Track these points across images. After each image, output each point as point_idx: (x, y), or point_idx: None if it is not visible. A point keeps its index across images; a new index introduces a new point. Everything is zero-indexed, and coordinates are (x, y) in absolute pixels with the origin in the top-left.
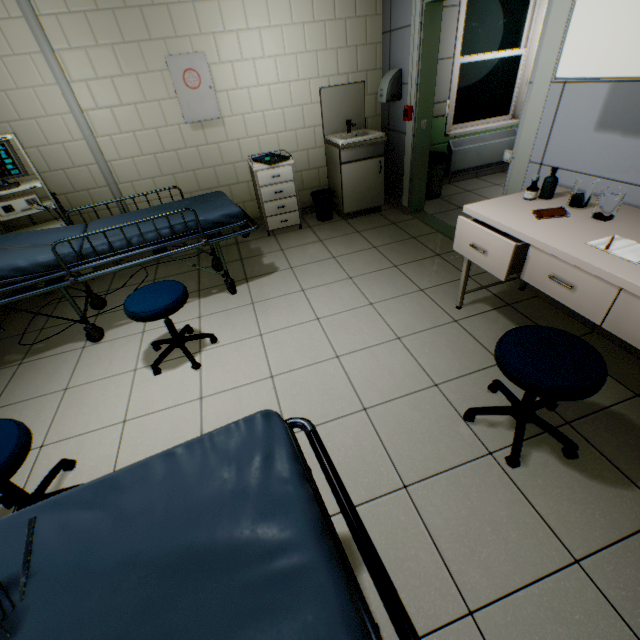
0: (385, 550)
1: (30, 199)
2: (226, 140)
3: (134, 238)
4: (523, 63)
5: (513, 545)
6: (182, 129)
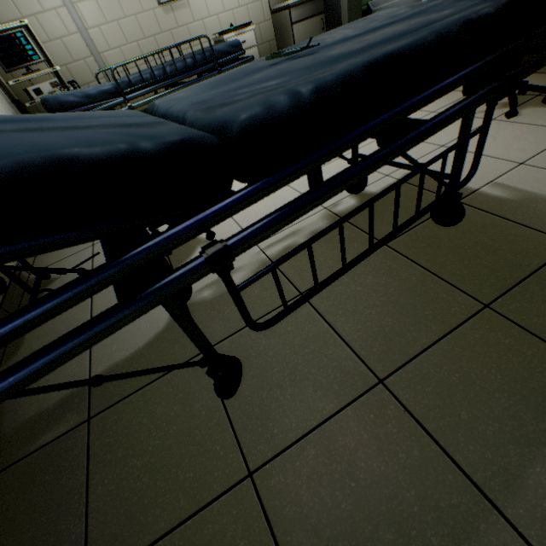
0: (447, 166)
1: (53, 82)
2: (193, 21)
3: (167, 67)
4: None
5: (532, 139)
6: (156, 14)
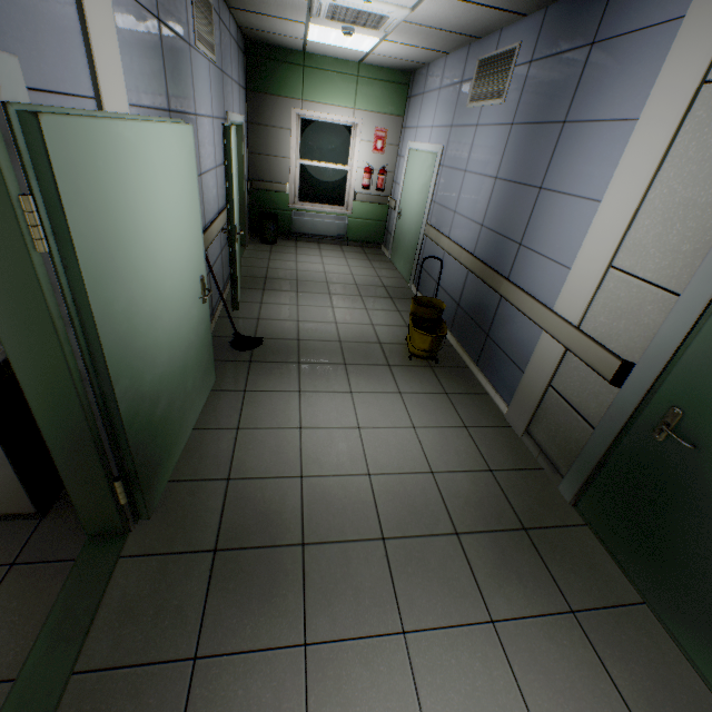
0: None
1: None
2: None
3: None
4: (350, 176)
5: None
6: None
